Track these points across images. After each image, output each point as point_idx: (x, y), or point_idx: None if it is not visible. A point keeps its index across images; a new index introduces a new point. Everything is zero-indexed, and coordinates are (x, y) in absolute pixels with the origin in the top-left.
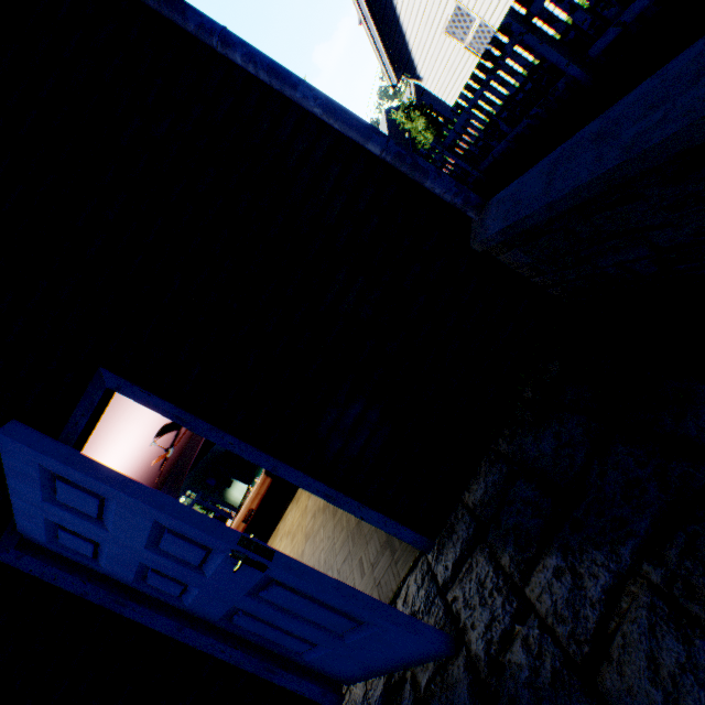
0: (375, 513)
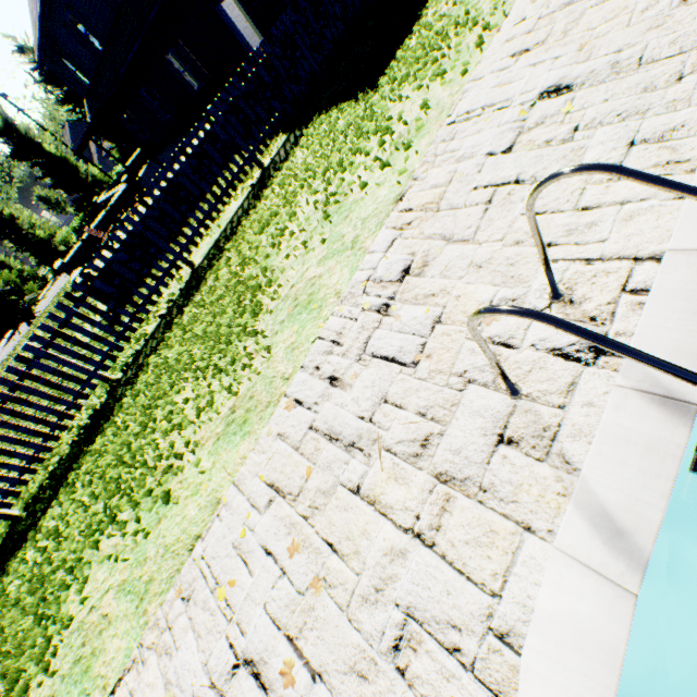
0: None
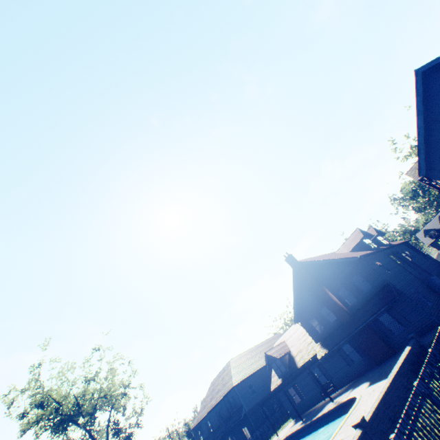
0: None
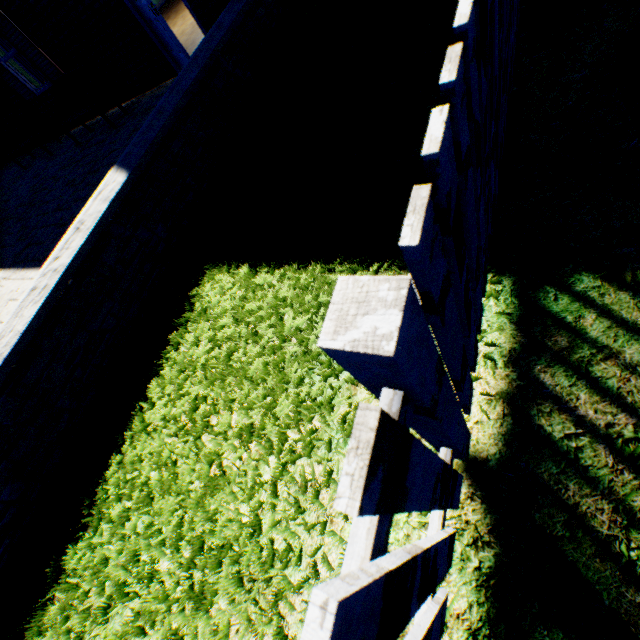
0: (203, 30)
